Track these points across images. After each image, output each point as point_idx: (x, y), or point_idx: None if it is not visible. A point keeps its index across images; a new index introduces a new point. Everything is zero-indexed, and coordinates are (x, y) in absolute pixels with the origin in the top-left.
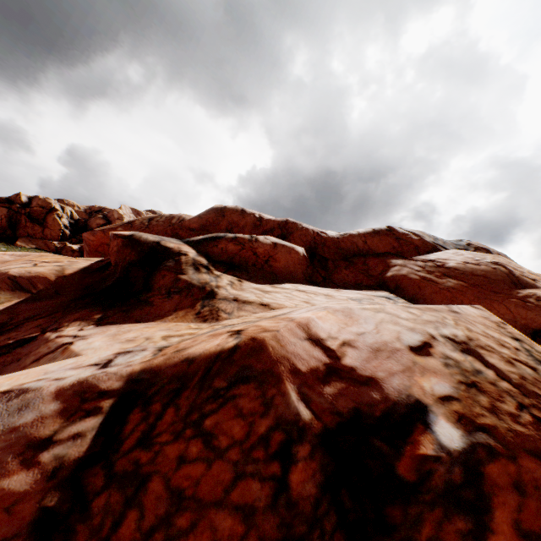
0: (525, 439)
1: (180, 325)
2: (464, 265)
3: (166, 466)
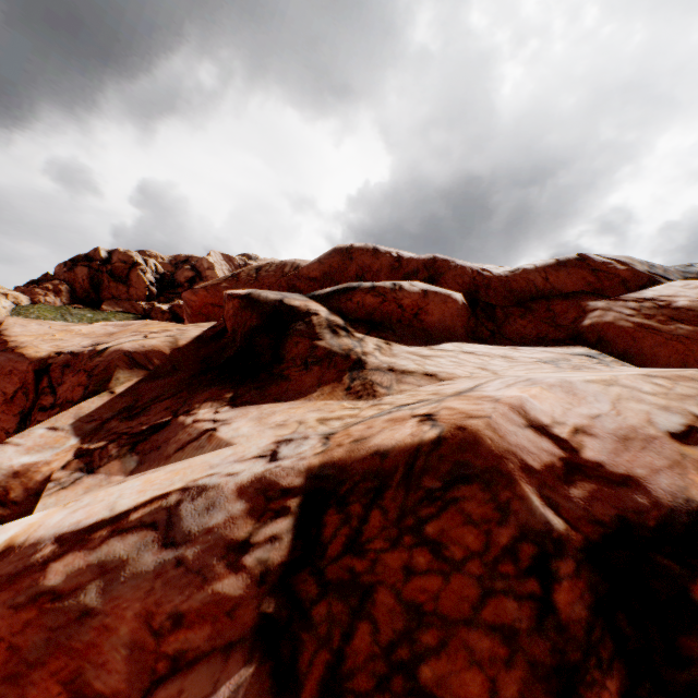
0: None
1: (330, 404)
2: None
3: (391, 576)
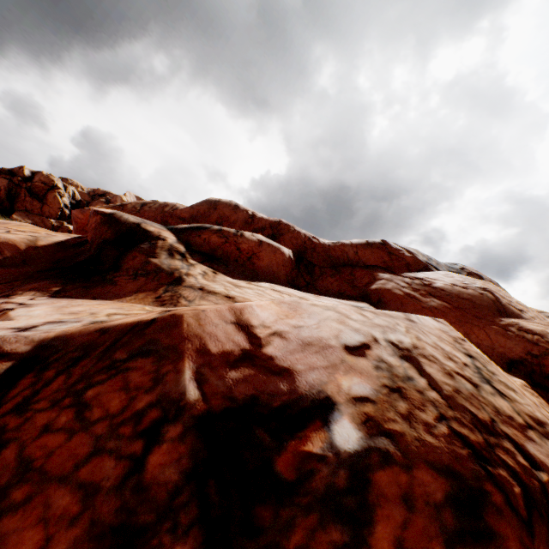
0: (431, 450)
1: (135, 306)
2: (451, 286)
3: (29, 433)
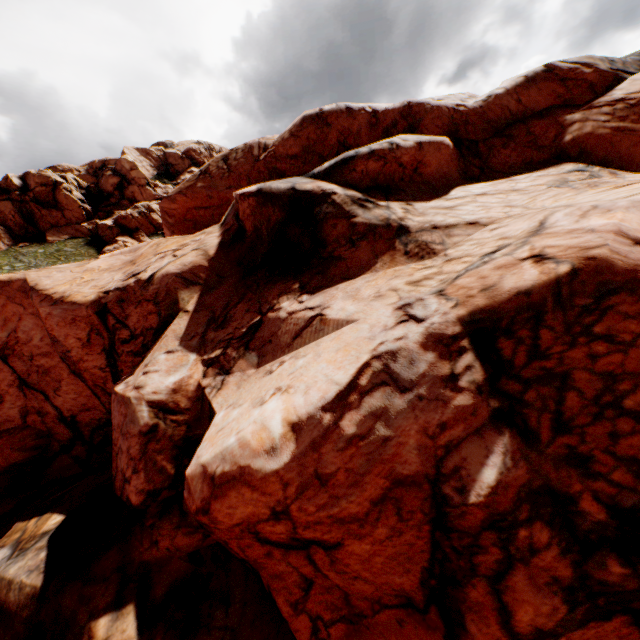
0: None
1: (400, 269)
2: None
3: (579, 363)
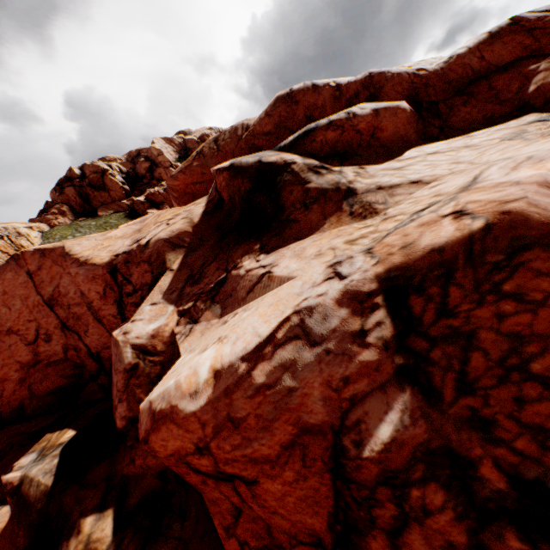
0: None
1: (343, 229)
2: None
3: (486, 323)
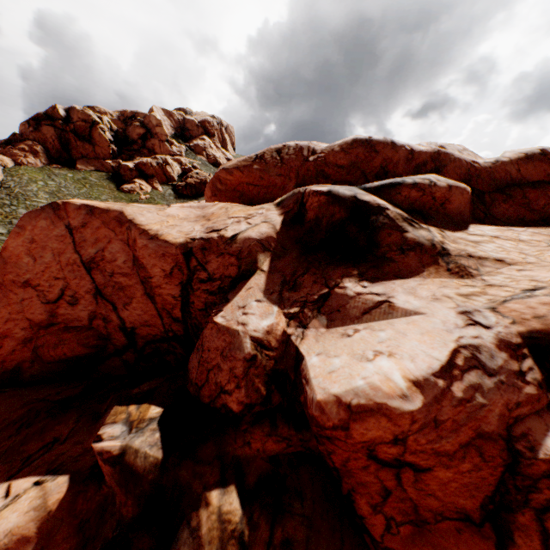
0: None
1: (445, 281)
2: None
3: None
